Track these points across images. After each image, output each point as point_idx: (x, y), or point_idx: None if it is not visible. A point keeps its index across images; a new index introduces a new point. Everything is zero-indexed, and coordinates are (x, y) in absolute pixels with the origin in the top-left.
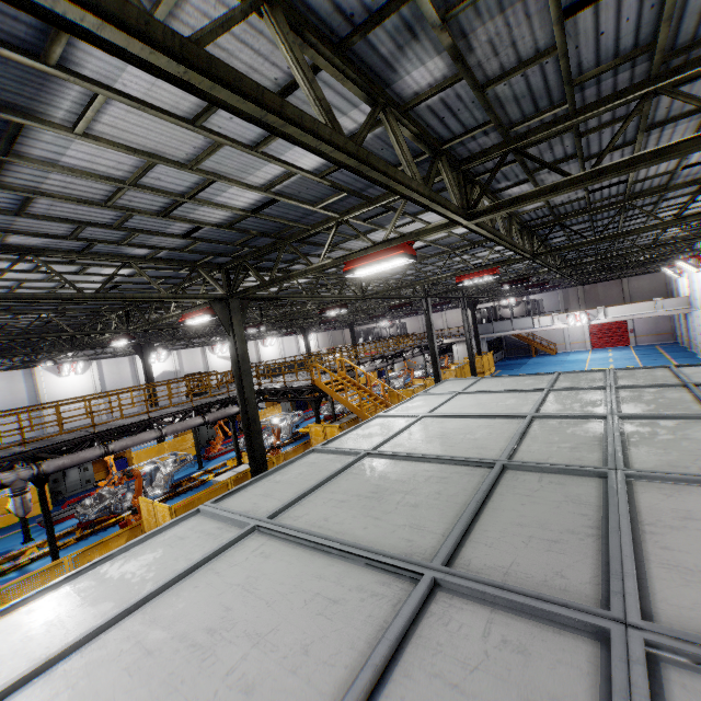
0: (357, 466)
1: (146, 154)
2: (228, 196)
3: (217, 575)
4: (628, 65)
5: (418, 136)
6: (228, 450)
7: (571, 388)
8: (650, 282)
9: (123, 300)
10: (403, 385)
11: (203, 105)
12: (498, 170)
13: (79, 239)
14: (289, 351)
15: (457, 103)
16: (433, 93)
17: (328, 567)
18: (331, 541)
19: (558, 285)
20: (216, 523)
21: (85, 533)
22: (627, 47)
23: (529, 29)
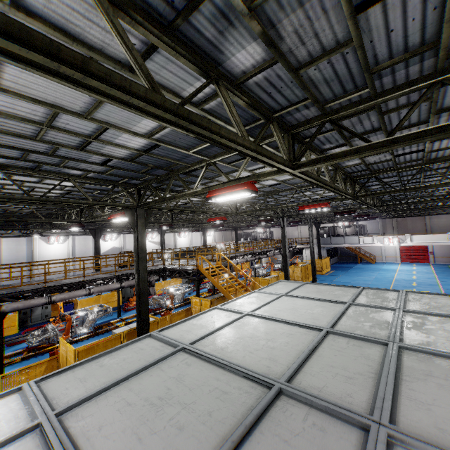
0: (169, 360)
1: (49, 105)
2: (123, 139)
3: None
4: (417, 59)
5: (251, 105)
6: None
7: (367, 305)
8: (445, 220)
9: (59, 203)
10: (265, 273)
11: None
12: (317, 134)
13: (29, 161)
14: (195, 241)
15: (279, 82)
16: (256, 72)
17: None
18: None
19: (377, 216)
20: (21, 407)
21: (29, 355)
22: (414, 44)
23: (327, 22)
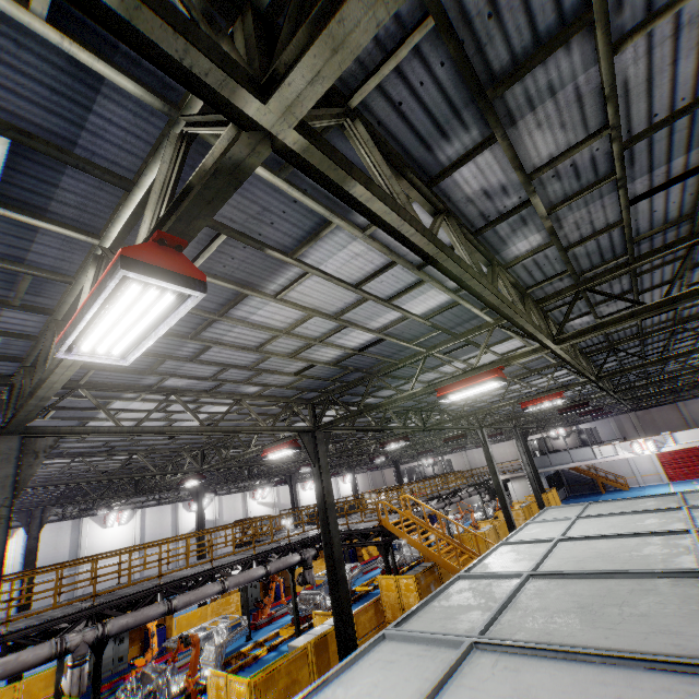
0: (529, 586)
1: (310, 310)
2: (347, 338)
3: (474, 688)
4: (673, 227)
5: (513, 284)
6: (277, 616)
7: None
8: None
9: (234, 433)
10: (462, 530)
11: (367, 275)
12: (574, 305)
13: (216, 379)
14: None
15: (543, 260)
16: (530, 255)
17: (603, 673)
18: (583, 648)
19: (610, 411)
20: (416, 645)
21: None
22: (672, 217)
23: (603, 213)
